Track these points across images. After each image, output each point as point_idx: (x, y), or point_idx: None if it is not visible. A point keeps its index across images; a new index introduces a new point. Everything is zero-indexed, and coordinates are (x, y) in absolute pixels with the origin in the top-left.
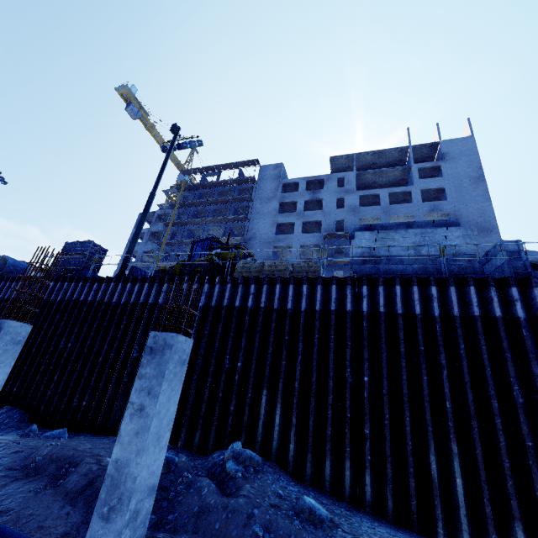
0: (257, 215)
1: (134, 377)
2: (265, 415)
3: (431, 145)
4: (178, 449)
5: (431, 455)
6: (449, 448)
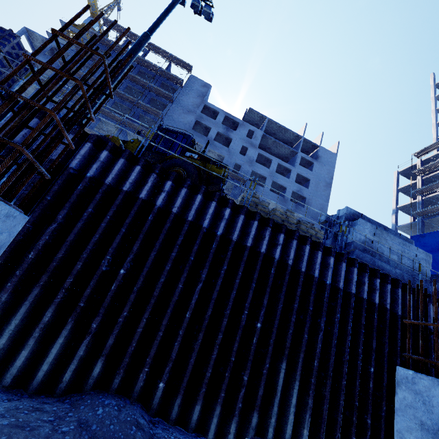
0: (171, 119)
1: (99, 304)
2: (281, 392)
3: (314, 145)
4: (172, 430)
5: None
6: None
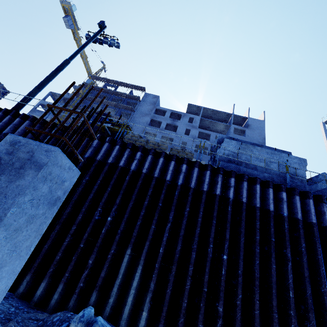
0: (134, 121)
1: None
2: (123, 275)
3: (243, 117)
4: (12, 299)
5: None
6: None
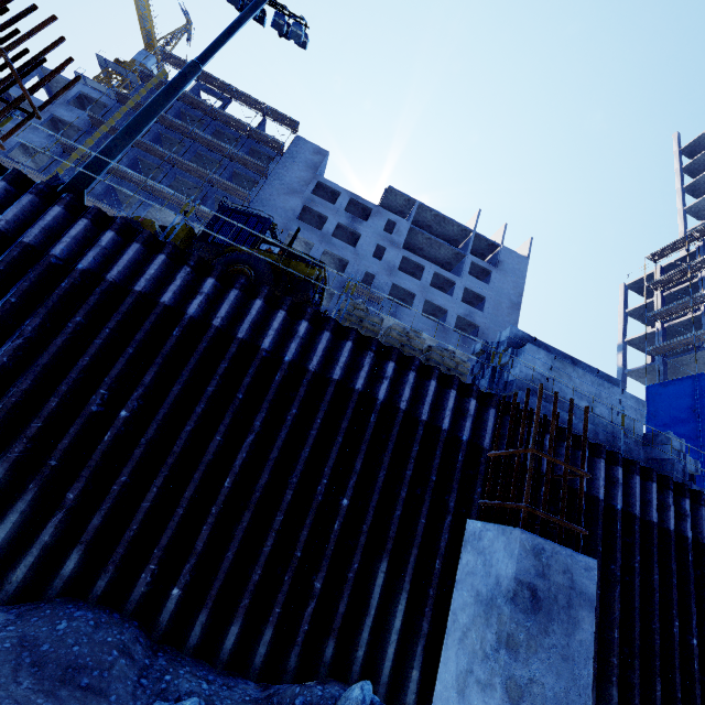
0: (265, 203)
1: (82, 463)
2: (376, 609)
3: (493, 243)
4: (187, 662)
5: (592, 703)
6: (609, 694)
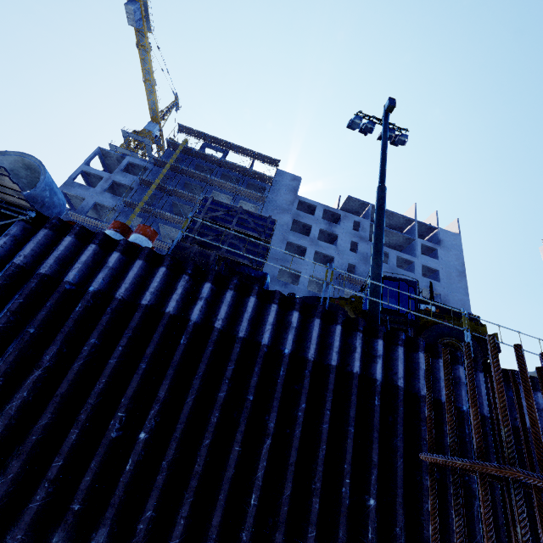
0: None
1: None
2: None
3: (431, 227)
4: None
5: None
6: None
